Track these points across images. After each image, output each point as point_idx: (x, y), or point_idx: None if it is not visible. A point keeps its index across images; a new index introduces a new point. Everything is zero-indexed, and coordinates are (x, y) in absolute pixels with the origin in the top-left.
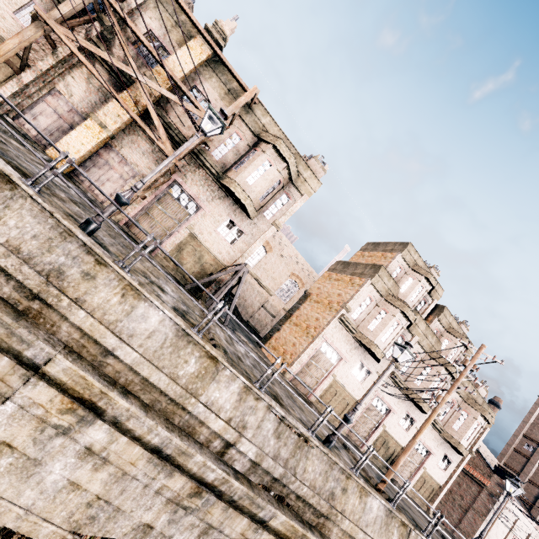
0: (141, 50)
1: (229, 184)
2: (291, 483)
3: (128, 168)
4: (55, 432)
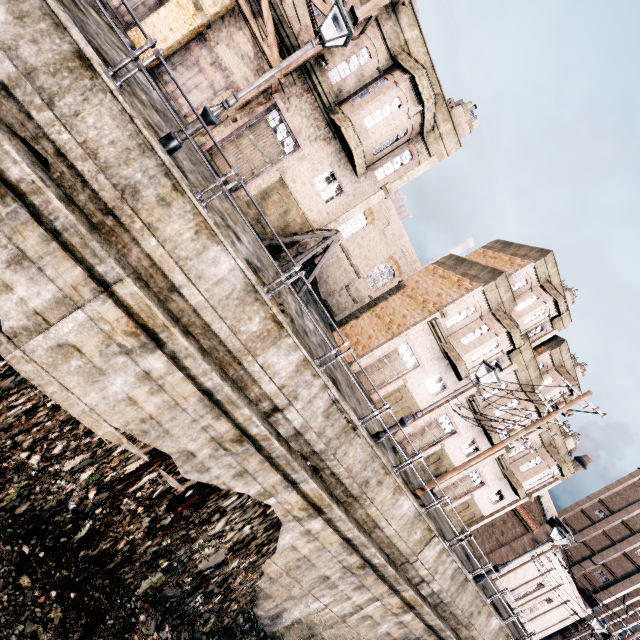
0: None
1: (341, 121)
2: (329, 460)
3: (221, 74)
4: (119, 350)
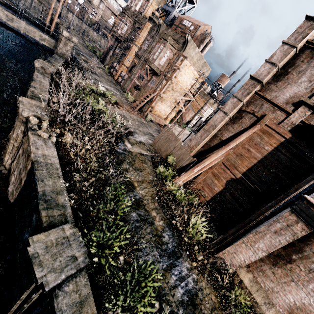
0: None
1: (92, 4)
2: None
3: (73, 2)
4: None
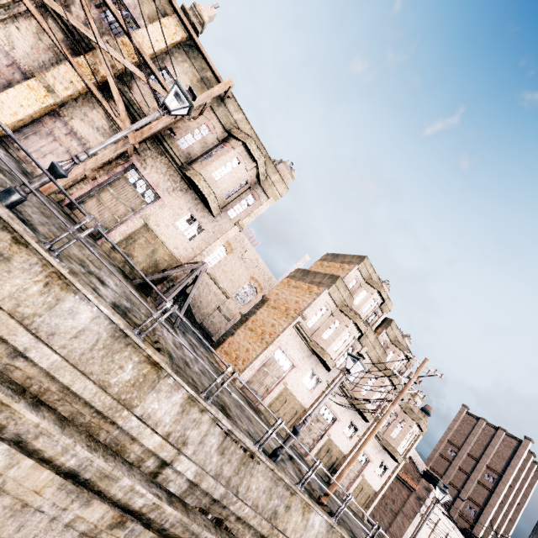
0: (104, 12)
1: (193, 176)
2: (232, 504)
3: (77, 142)
4: None
